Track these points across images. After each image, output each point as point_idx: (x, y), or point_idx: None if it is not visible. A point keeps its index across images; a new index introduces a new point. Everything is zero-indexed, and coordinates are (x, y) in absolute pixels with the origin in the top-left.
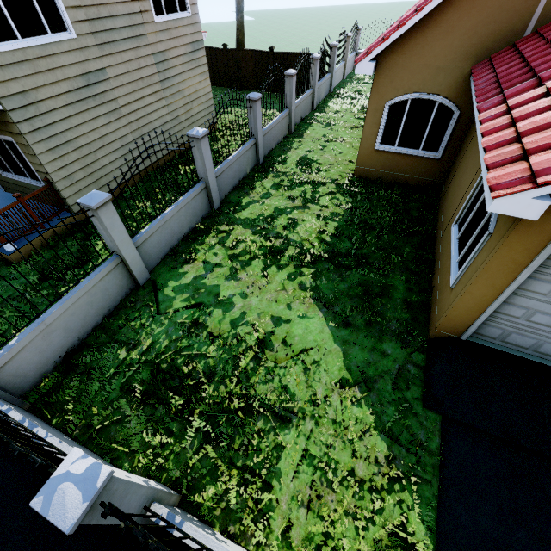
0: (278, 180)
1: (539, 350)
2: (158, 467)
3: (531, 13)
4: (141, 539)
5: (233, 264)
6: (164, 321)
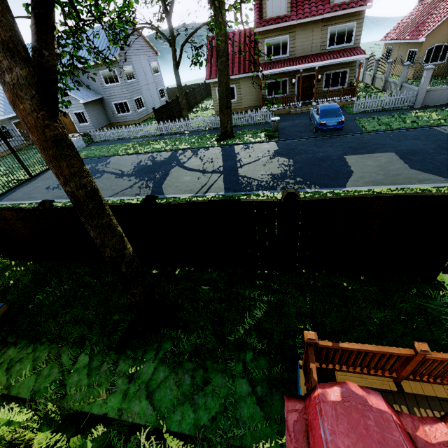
0: None
1: None
2: None
3: None
4: None
5: None
6: None
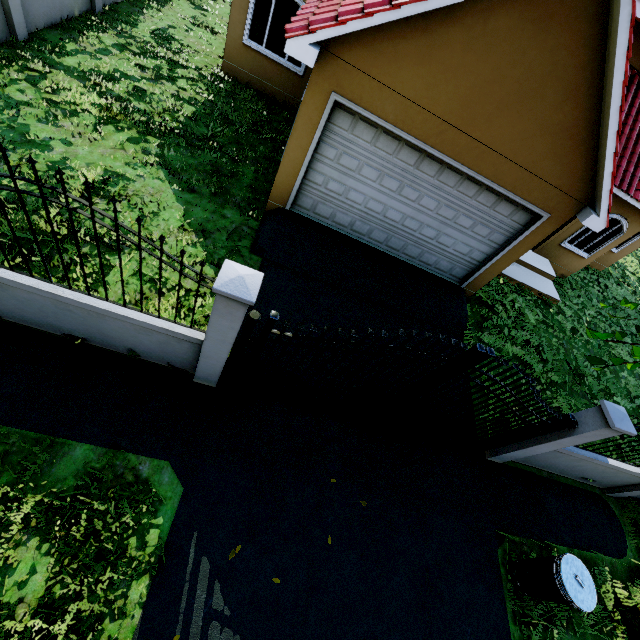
0: (124, 41)
1: (335, 220)
2: None
3: None
4: None
5: (51, 109)
6: None
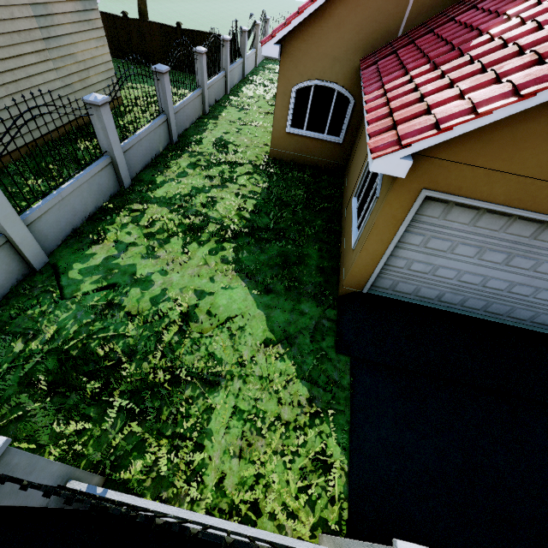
0: (194, 159)
1: (418, 294)
2: (75, 455)
3: (401, 18)
4: (50, 488)
5: (150, 243)
6: (71, 306)
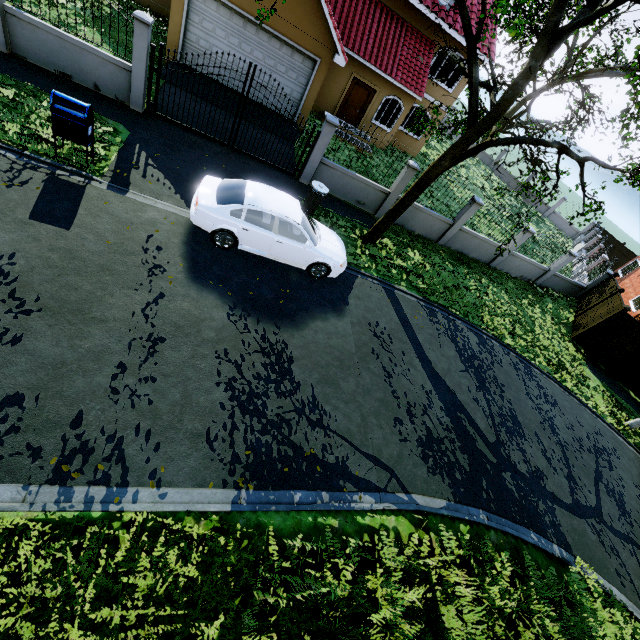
0: None
1: (209, 71)
2: None
3: None
4: None
5: None
6: None
